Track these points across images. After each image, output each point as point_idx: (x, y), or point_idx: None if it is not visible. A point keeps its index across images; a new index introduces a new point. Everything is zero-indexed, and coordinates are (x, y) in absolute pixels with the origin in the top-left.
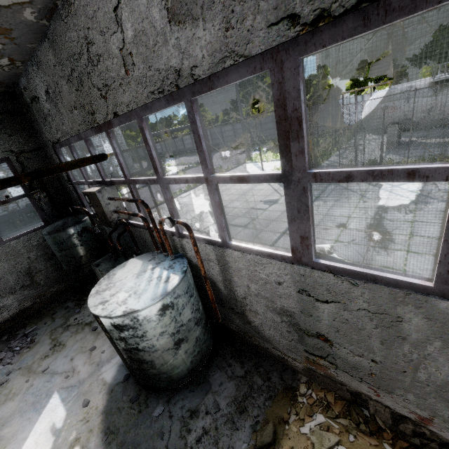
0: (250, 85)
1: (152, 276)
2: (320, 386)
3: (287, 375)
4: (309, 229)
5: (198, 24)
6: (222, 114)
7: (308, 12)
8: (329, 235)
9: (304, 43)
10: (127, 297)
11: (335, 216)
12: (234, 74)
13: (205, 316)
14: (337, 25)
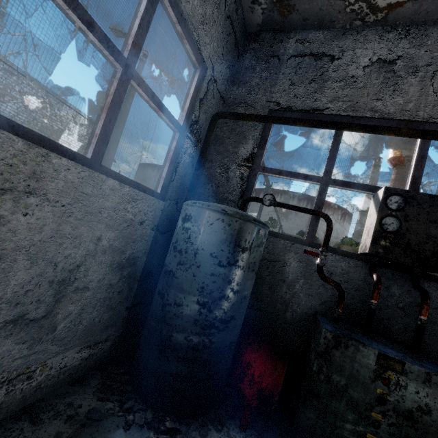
0: None
1: None
2: None
3: None
4: None
5: None
6: None
7: None
8: None
9: None
10: None
11: None
12: None
13: None
14: None
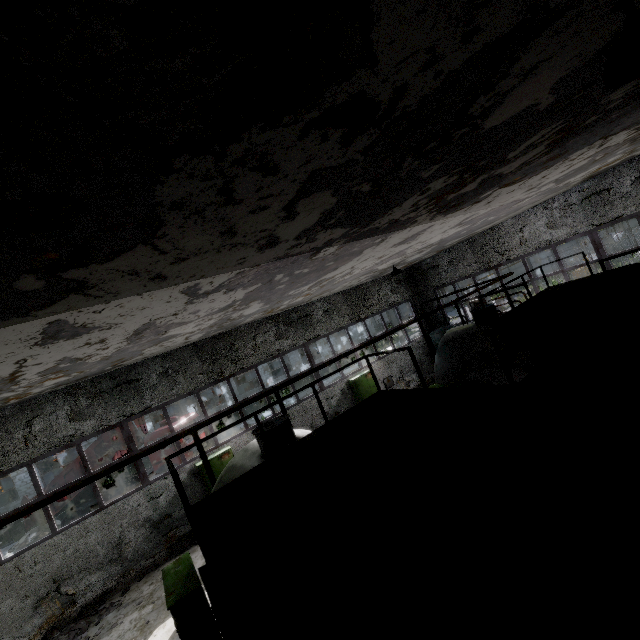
0: None
1: None
2: None
3: None
4: None
5: (560, 229)
6: None
7: (597, 224)
8: None
9: (597, 229)
10: None
11: None
12: (574, 237)
13: None
14: (605, 225)
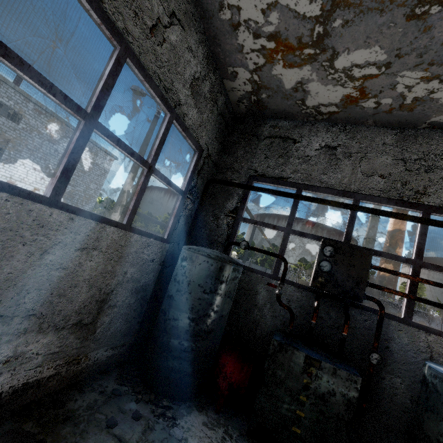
0: None
1: None
2: None
3: None
4: None
5: None
6: None
7: None
8: None
9: None
10: None
11: None
12: None
13: None
14: None
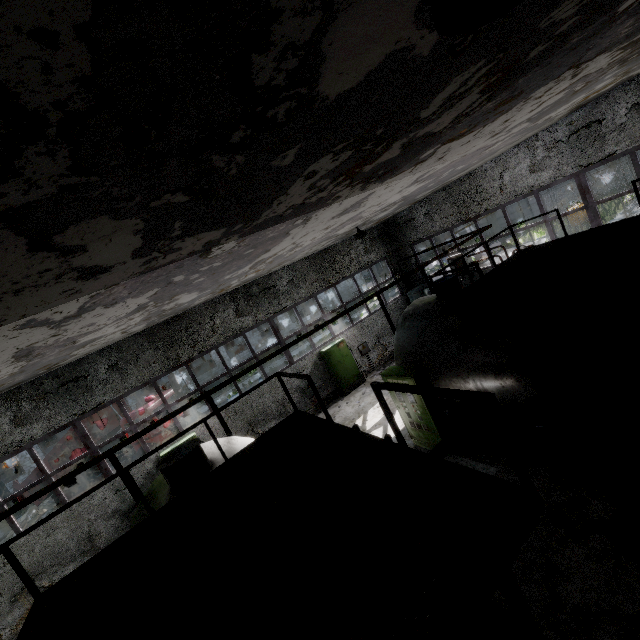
0: None
1: None
2: None
3: None
4: (600, 222)
5: (543, 172)
6: None
7: (585, 164)
8: None
9: (585, 170)
10: None
11: None
12: (559, 182)
13: None
14: (594, 165)
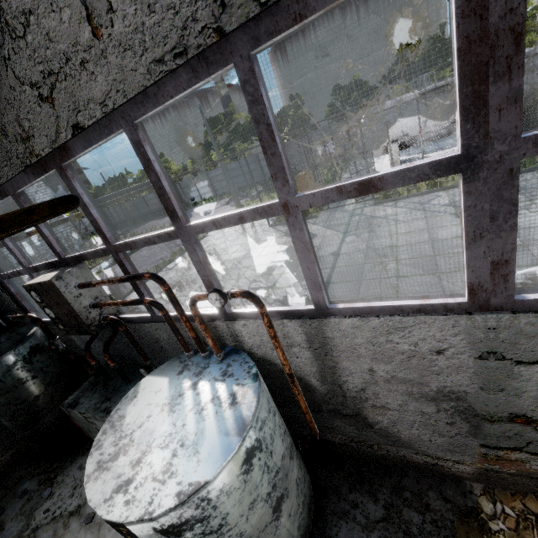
0: (218, 124)
1: (201, 401)
2: (509, 492)
3: (450, 490)
4: (512, 245)
5: None
6: (190, 162)
7: None
8: (385, 272)
9: None
10: (170, 459)
11: (379, 249)
12: None
13: (290, 436)
14: None
